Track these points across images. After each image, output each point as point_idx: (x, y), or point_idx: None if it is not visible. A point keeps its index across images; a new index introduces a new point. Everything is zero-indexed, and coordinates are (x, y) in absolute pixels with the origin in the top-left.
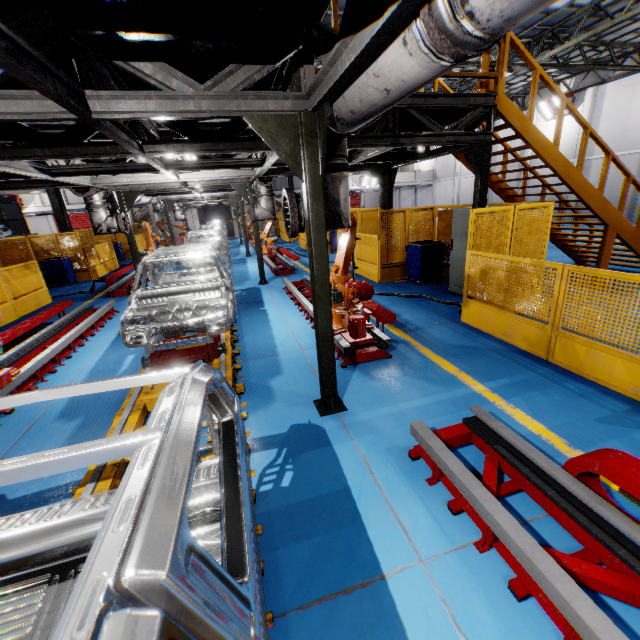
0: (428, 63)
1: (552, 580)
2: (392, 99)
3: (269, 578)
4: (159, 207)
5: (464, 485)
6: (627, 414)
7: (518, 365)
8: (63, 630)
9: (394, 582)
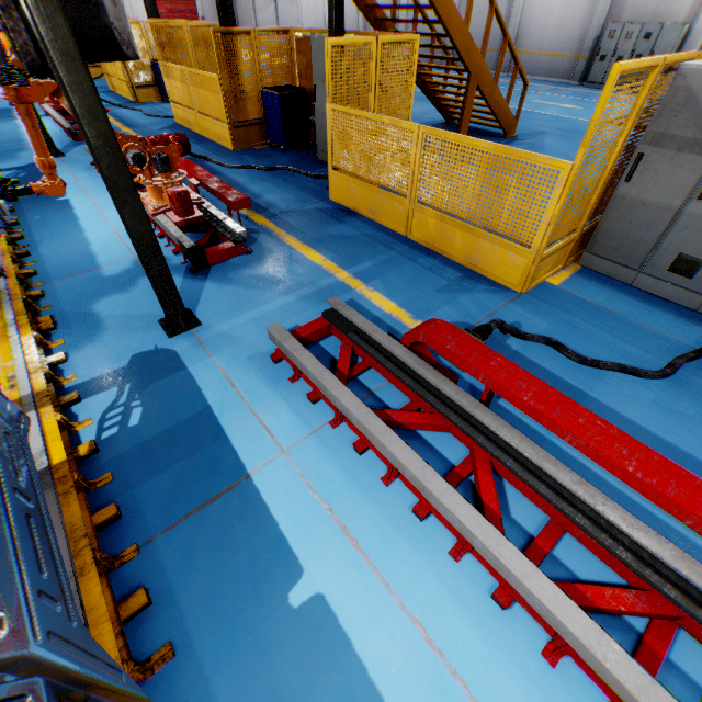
0: None
1: (378, 436)
2: None
3: (128, 517)
4: None
5: (316, 378)
6: (460, 281)
7: (381, 245)
8: None
9: (259, 477)
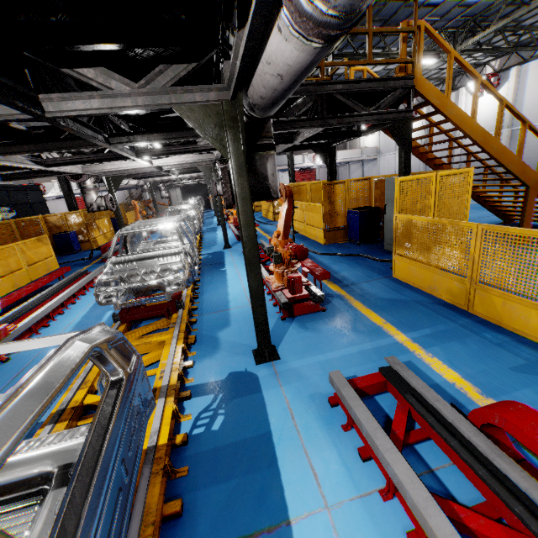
0: (302, 46)
1: (441, 537)
2: (288, 83)
3: (186, 518)
4: (146, 188)
5: (369, 434)
6: None
7: (440, 316)
8: None
9: (298, 528)
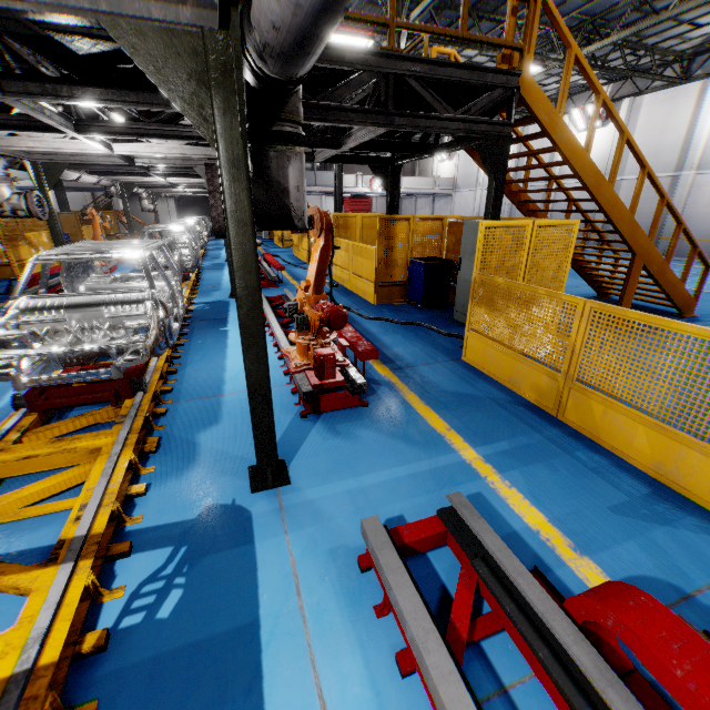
0: None
1: None
2: None
3: None
4: (114, 191)
5: (416, 642)
6: (648, 501)
7: (522, 423)
8: None
9: None
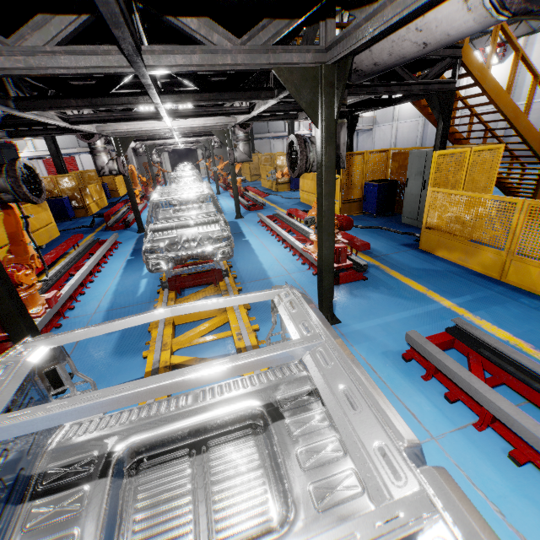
0: (485, 19)
1: None
2: (425, 52)
3: None
4: (141, 151)
5: (465, 380)
6: None
7: (476, 284)
8: (381, 482)
9: None
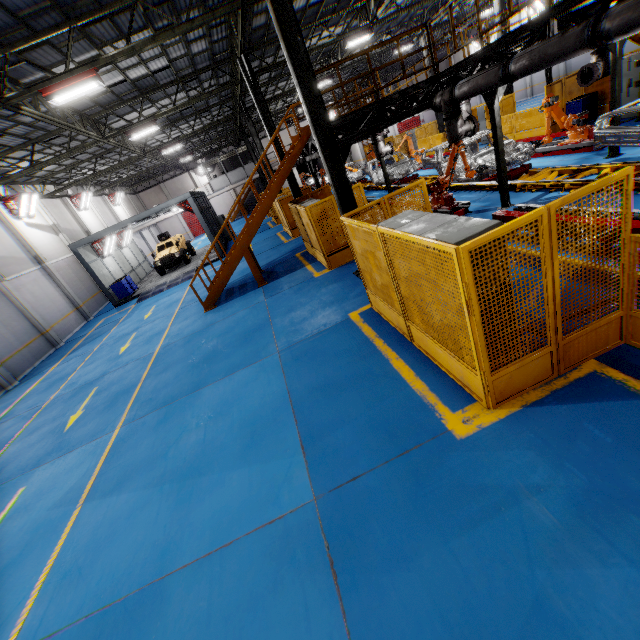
0: None
1: None
2: None
3: None
4: None
5: None
6: None
7: None
8: None
9: None
